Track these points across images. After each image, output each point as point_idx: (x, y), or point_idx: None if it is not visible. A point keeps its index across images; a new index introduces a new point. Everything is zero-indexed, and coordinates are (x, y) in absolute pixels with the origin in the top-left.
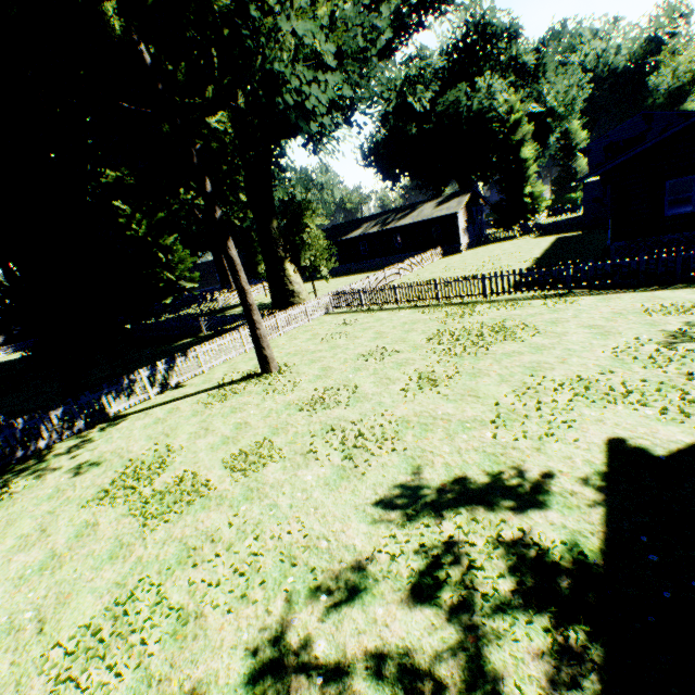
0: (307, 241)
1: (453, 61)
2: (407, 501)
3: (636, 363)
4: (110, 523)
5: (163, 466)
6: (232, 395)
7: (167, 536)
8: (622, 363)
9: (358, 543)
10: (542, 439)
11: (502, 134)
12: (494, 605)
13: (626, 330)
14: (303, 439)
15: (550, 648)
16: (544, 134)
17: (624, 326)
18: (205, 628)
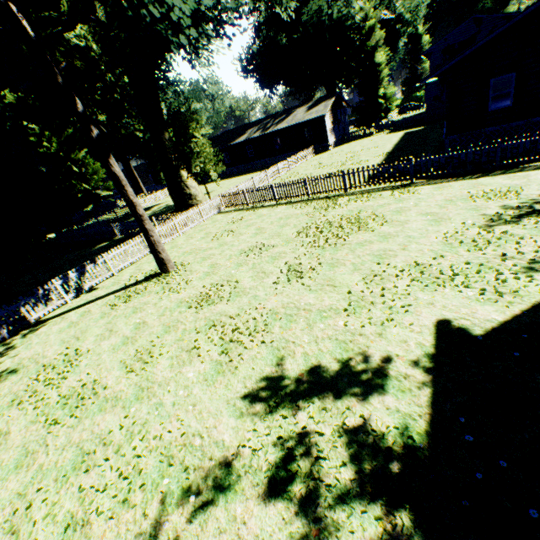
0: (195, 150)
1: None
2: (271, 392)
3: (462, 246)
4: (19, 432)
5: (71, 370)
6: (135, 296)
7: (67, 442)
8: (451, 247)
9: (227, 438)
10: (384, 325)
11: (359, 40)
12: (336, 495)
13: (455, 216)
14: (190, 336)
15: (379, 539)
16: (394, 39)
17: (454, 212)
18: (89, 536)
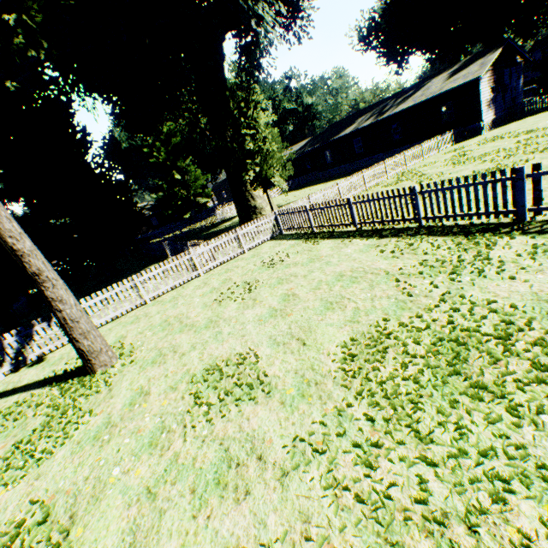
0: (248, 147)
1: None
2: None
3: None
4: None
5: None
6: (6, 427)
7: None
8: None
9: None
10: None
11: None
12: None
13: None
14: None
15: None
16: None
17: None
18: None
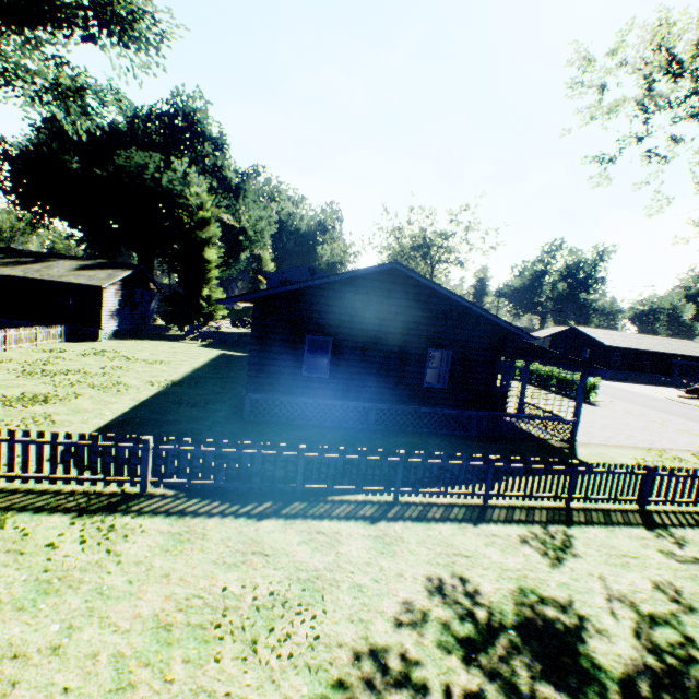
0: None
1: (157, 130)
2: None
3: None
4: None
5: None
6: None
7: None
8: None
9: None
10: None
11: (189, 224)
12: None
13: None
14: None
15: None
16: (238, 248)
17: None
18: None
